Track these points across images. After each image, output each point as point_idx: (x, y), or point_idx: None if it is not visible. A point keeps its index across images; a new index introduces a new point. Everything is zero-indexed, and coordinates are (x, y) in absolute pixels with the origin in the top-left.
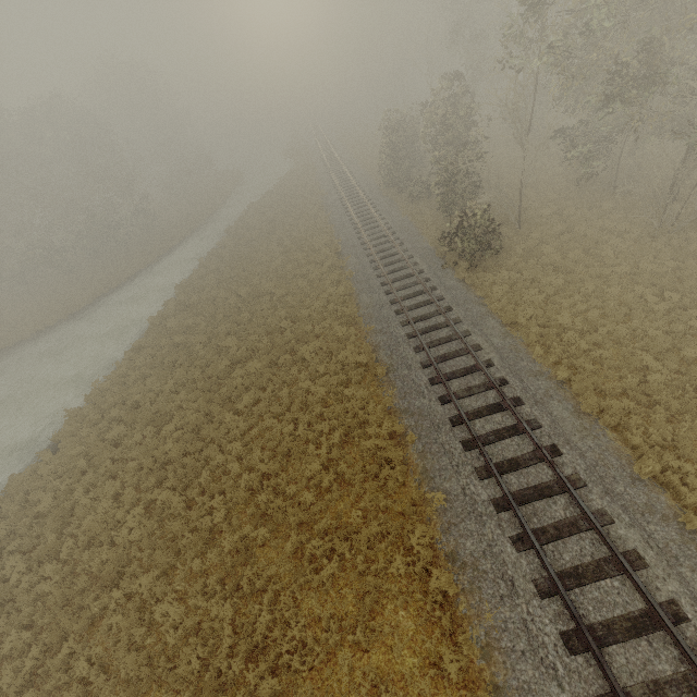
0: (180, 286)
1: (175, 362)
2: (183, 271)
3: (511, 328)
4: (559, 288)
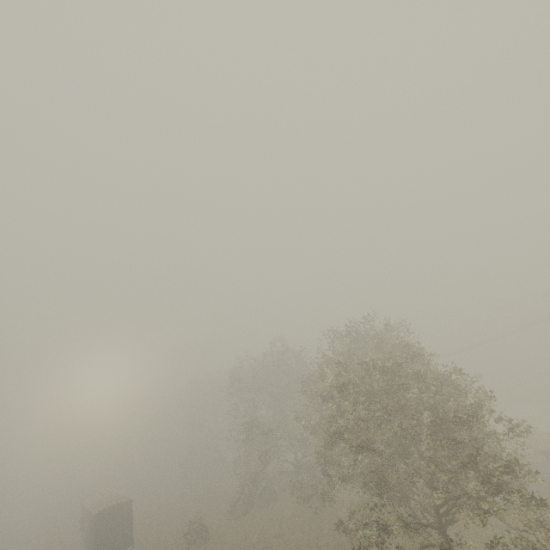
0: None
1: None
2: None
3: None
4: None
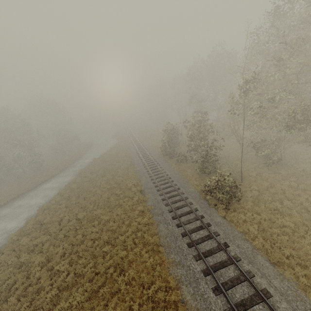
0: (41, 208)
1: (14, 283)
2: (48, 196)
3: (278, 266)
4: (291, 228)
